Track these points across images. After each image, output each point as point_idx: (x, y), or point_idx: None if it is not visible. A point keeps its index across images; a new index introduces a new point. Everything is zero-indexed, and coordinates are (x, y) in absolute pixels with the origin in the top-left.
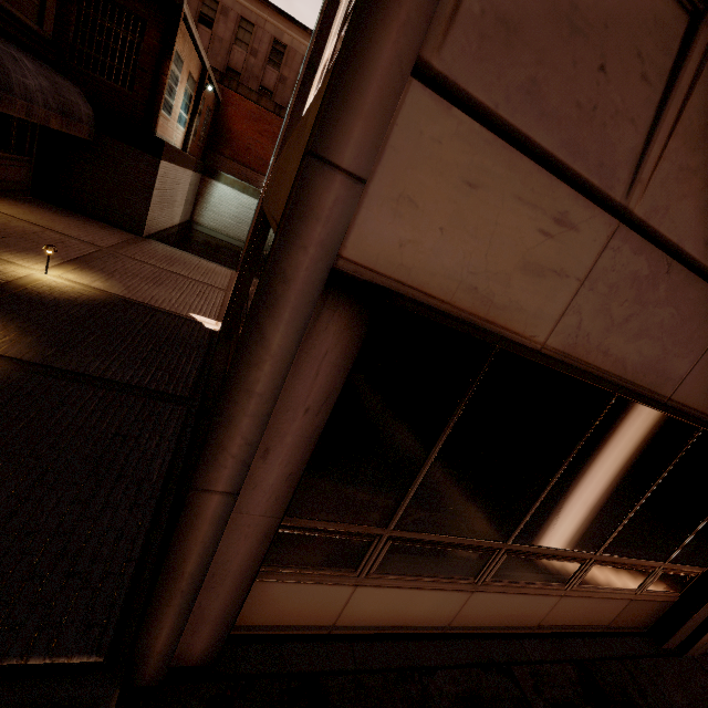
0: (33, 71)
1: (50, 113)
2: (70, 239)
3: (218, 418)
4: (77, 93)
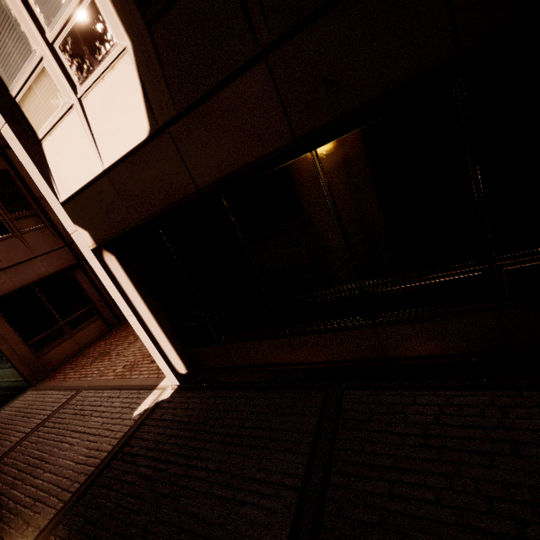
0: None
1: None
2: None
3: None
4: None
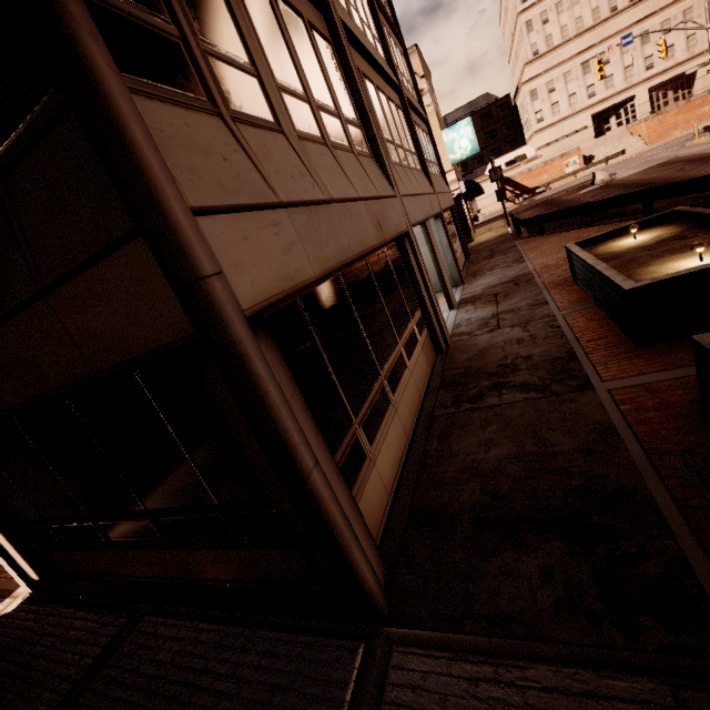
0: None
1: None
2: None
3: (281, 434)
4: None
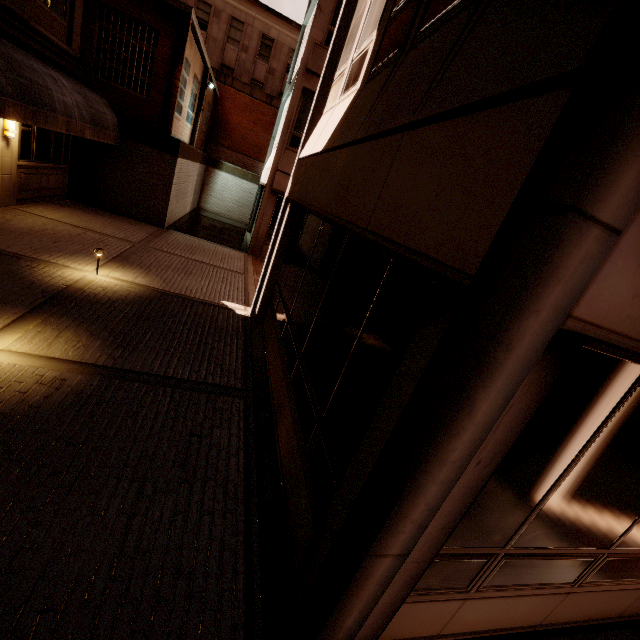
0: (69, 88)
1: (85, 125)
2: (107, 237)
3: (407, 489)
4: (104, 103)
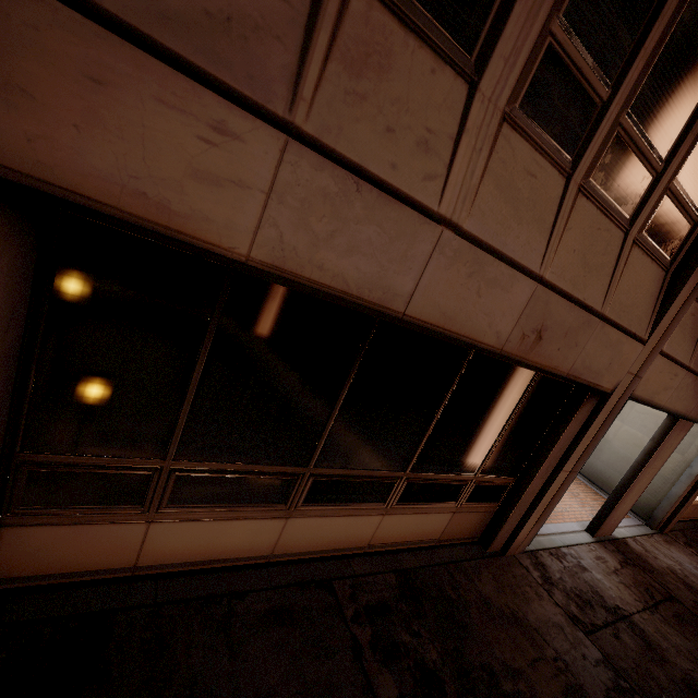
0: None
1: None
2: None
3: None
4: None
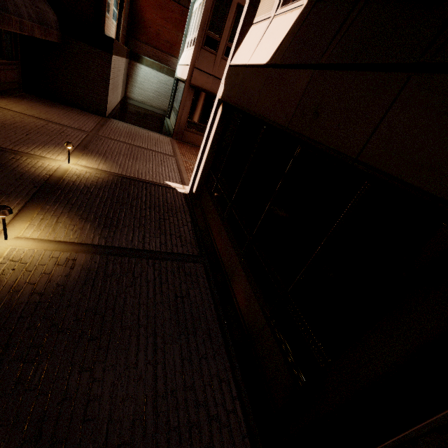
0: None
1: (33, 24)
2: (66, 128)
3: None
4: (43, 1)
